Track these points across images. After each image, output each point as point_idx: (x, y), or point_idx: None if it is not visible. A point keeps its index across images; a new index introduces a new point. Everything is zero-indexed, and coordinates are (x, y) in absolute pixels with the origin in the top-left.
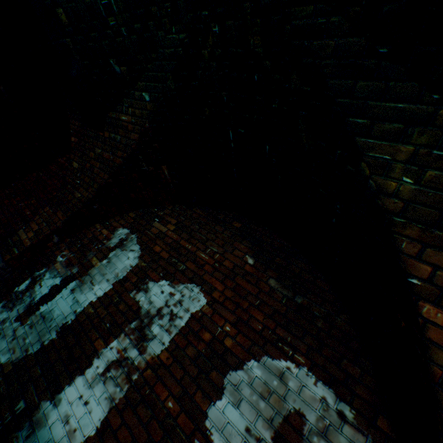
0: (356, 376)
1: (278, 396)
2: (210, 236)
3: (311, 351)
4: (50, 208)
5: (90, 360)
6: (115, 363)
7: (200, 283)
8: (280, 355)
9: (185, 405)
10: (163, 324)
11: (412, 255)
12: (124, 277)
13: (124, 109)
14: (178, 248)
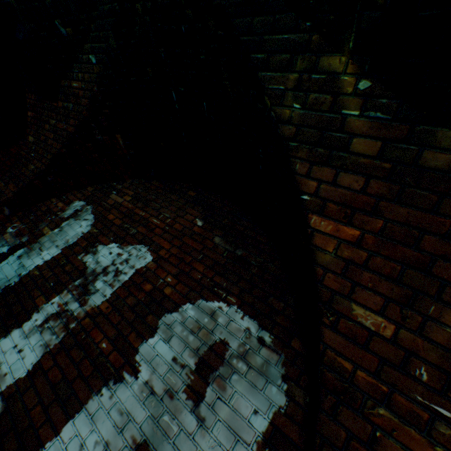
0: (279, 310)
1: (207, 331)
2: (165, 204)
3: (243, 293)
4: (3, 182)
5: (29, 315)
6: (54, 315)
7: (149, 244)
8: (214, 298)
9: (119, 344)
10: (107, 280)
11: (303, 175)
12: (75, 242)
13: (75, 75)
14: (132, 216)
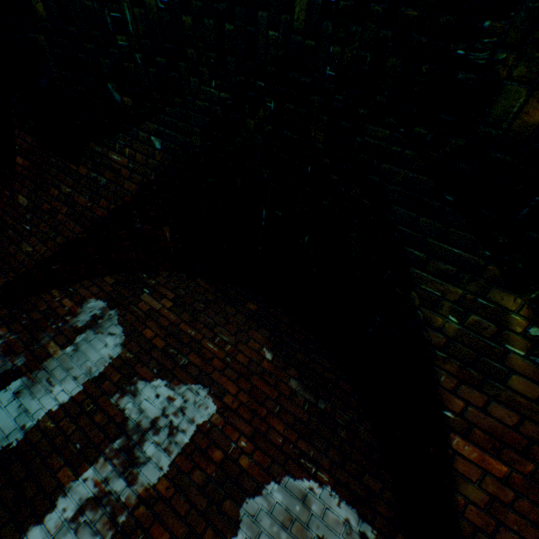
0: (377, 492)
1: (301, 524)
2: (220, 319)
3: (335, 467)
4: None
5: (52, 501)
6: (91, 501)
7: (208, 383)
8: (303, 473)
9: None
10: (160, 441)
11: (448, 389)
12: (101, 373)
13: (118, 146)
14: (177, 334)
